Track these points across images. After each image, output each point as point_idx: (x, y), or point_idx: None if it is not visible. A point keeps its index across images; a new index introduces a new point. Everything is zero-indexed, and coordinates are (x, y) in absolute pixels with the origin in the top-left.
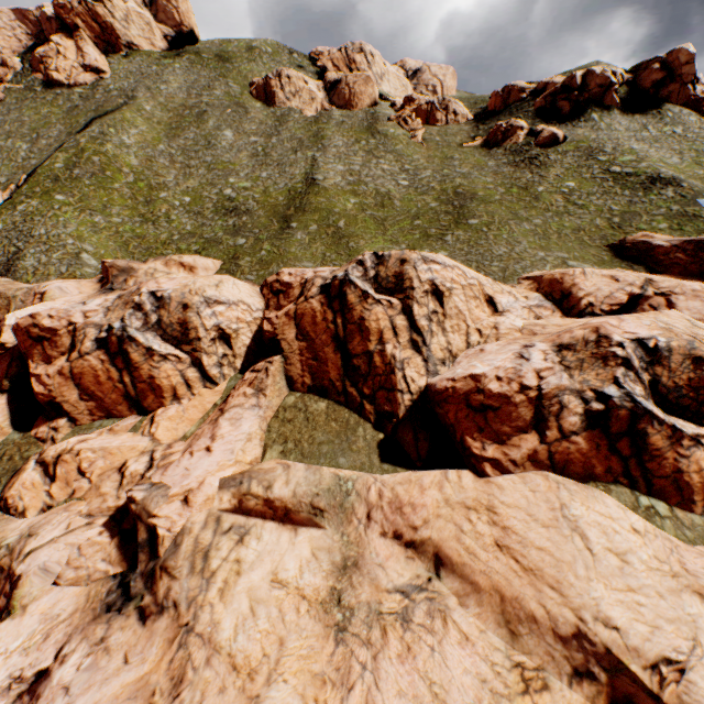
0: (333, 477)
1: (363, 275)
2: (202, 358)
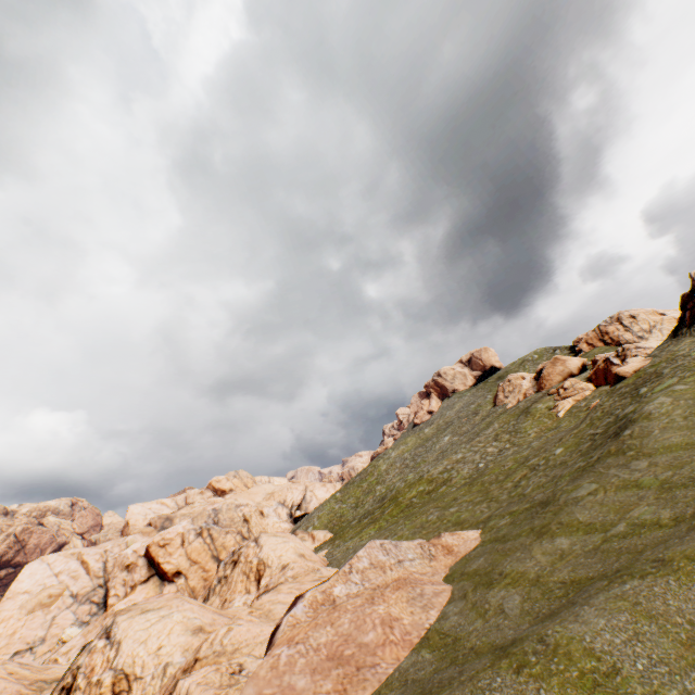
0: None
1: None
2: None
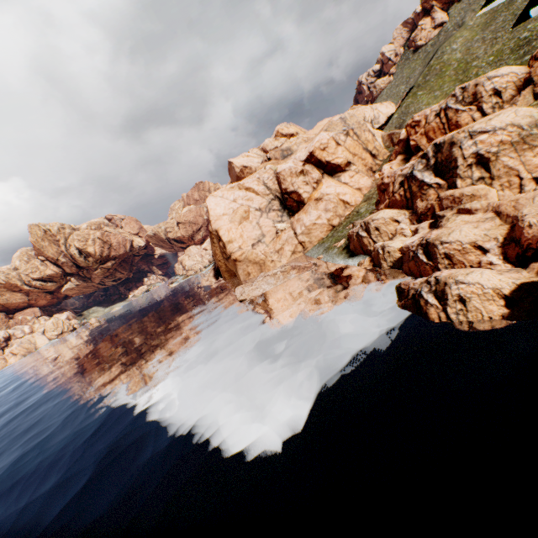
0: None
1: None
2: (482, 106)
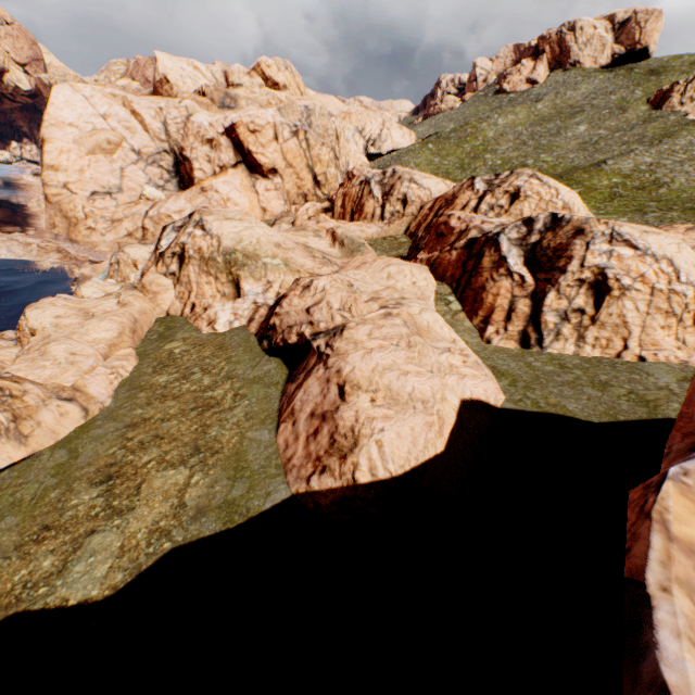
0: (361, 242)
1: (488, 180)
2: (387, 205)
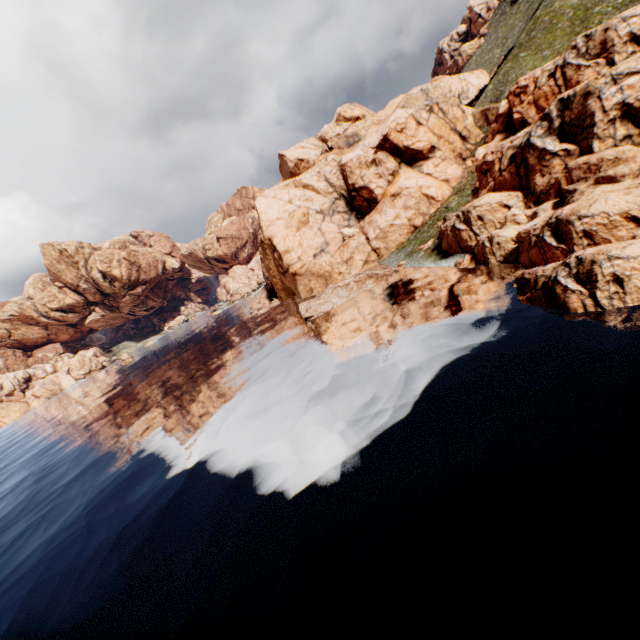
0: None
1: None
2: (613, 58)
